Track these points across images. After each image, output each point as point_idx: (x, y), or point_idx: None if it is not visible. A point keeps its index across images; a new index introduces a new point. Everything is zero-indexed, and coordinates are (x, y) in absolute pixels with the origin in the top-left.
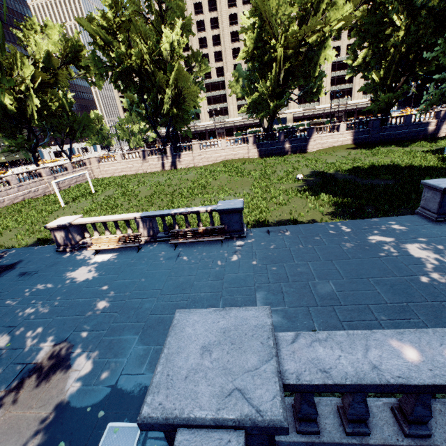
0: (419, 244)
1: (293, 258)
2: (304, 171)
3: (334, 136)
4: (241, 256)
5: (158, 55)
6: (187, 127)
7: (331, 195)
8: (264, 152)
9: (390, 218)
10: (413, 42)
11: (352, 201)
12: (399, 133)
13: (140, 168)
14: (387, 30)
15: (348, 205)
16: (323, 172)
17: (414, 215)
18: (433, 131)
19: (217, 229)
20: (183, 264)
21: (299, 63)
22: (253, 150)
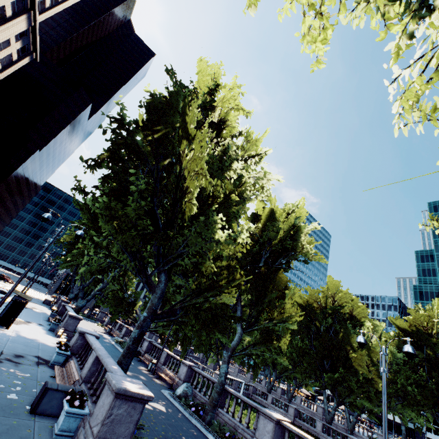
0: None
1: None
2: None
3: None
4: None
5: None
6: None
7: None
8: None
9: None
10: None
11: None
12: None
13: None
14: None
15: None
16: None
17: None
18: None
19: None
20: None
21: None
22: None
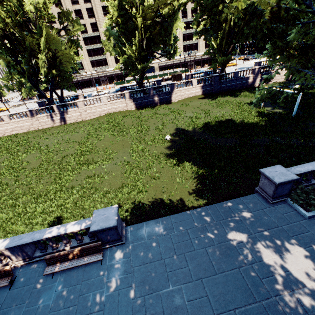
0: (265, 240)
1: (168, 279)
2: (171, 127)
3: (189, 89)
4: (120, 283)
5: (23, 17)
6: (70, 83)
7: (193, 165)
8: (139, 105)
9: (239, 200)
10: (237, 18)
11: (209, 171)
12: (231, 85)
13: (31, 126)
14: (219, 6)
15: (206, 176)
16: (185, 130)
17: (255, 194)
18: (251, 83)
19: (95, 247)
20: (59, 308)
21: (157, 31)
22: (130, 104)
